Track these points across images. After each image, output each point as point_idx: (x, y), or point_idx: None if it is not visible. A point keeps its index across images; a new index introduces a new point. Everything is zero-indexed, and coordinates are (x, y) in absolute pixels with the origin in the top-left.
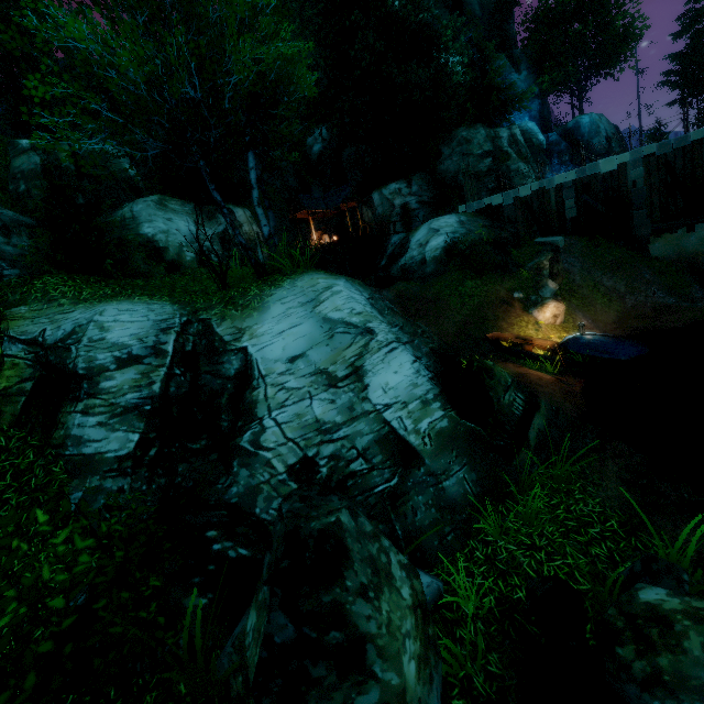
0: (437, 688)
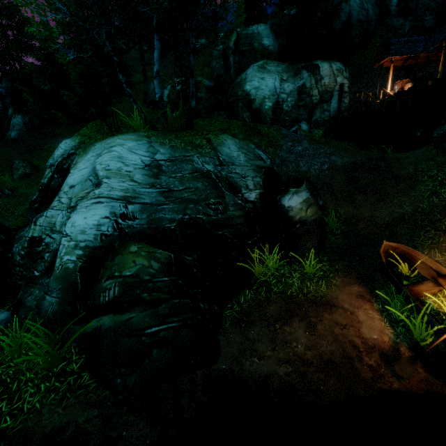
0: None
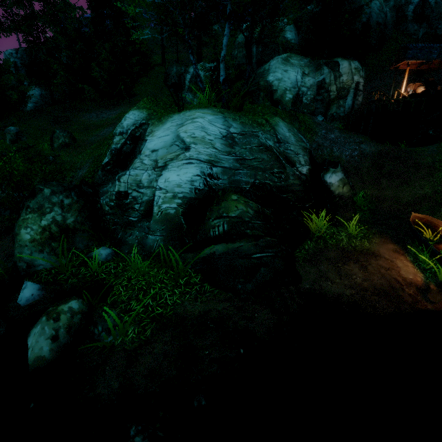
0: (45, 257)
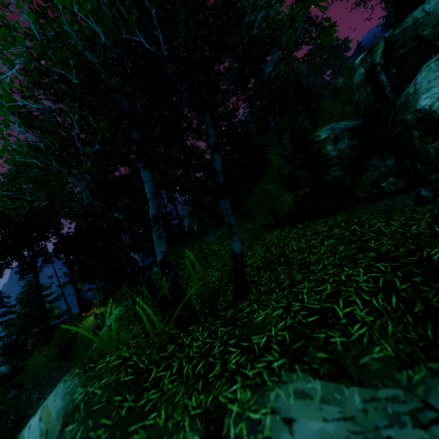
0: None
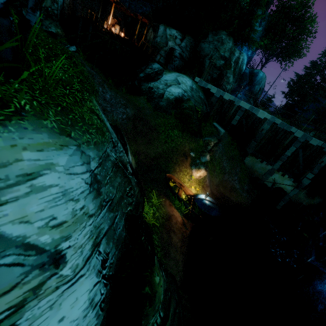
0: None
